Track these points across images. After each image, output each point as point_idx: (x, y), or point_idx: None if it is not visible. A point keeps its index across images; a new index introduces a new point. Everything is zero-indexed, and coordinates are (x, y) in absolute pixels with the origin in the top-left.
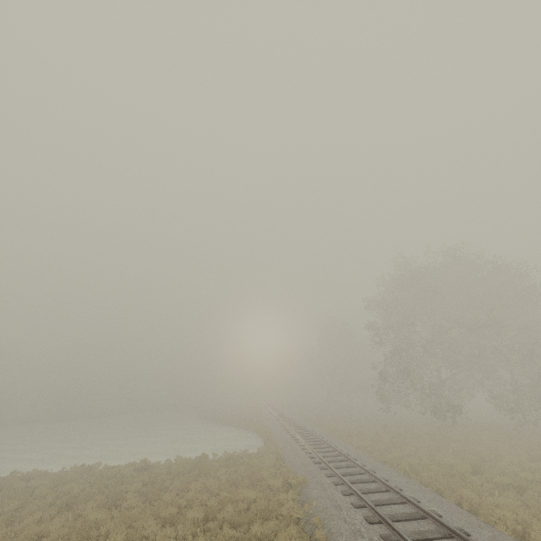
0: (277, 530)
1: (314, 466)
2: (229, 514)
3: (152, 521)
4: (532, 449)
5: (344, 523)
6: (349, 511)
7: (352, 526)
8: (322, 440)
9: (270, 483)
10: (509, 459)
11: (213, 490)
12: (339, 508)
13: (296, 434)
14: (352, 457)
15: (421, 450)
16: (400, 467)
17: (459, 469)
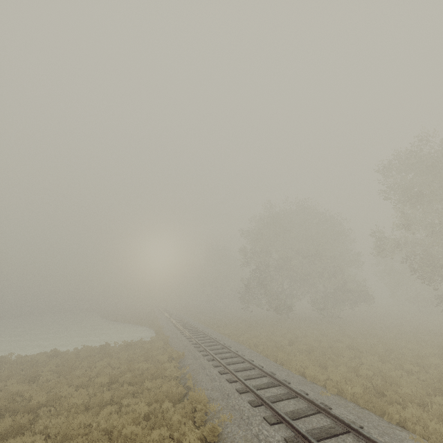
0: (162, 384)
1: (191, 346)
2: (128, 378)
3: (68, 387)
4: (325, 330)
5: (206, 376)
6: (210, 369)
7: (210, 376)
8: (199, 330)
9: (158, 358)
10: (310, 336)
11: (115, 366)
12: (204, 368)
13: (180, 327)
14: (218, 340)
15: (262, 333)
16: (247, 344)
17: (282, 343)
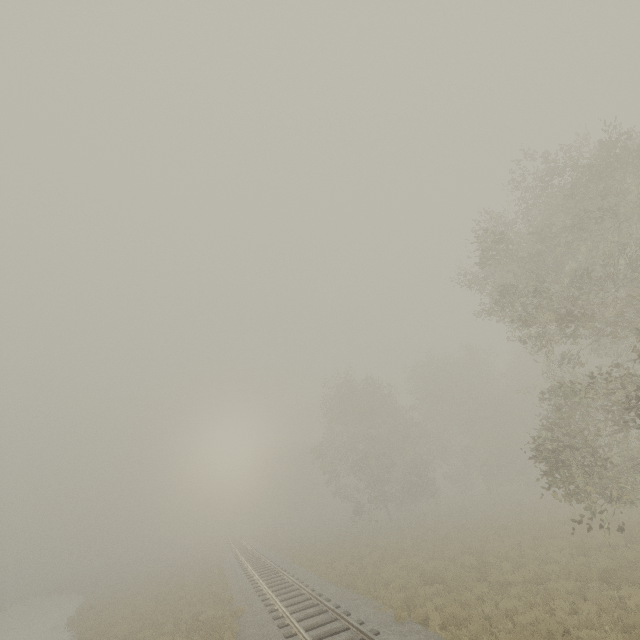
0: None
1: None
2: None
3: None
4: None
5: None
6: None
7: None
8: None
9: None
10: None
11: None
12: None
13: None
14: None
15: None
16: None
17: None
